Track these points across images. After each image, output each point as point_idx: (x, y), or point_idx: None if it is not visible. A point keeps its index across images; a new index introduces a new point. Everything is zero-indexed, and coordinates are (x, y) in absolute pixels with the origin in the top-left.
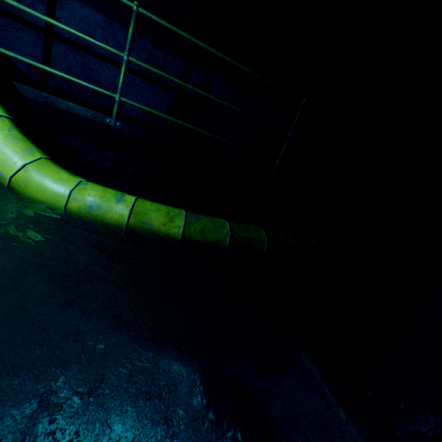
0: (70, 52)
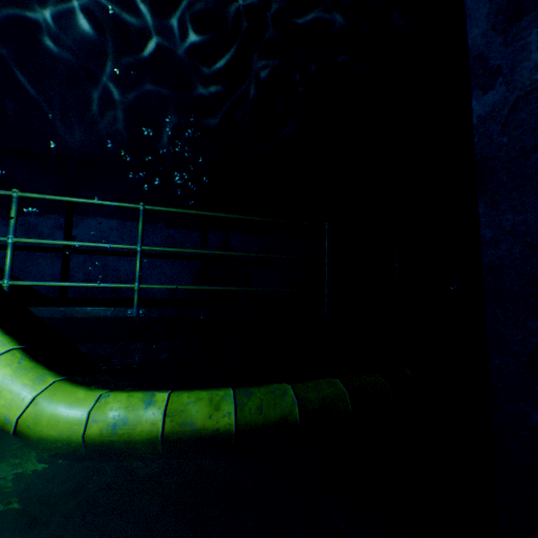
0: (87, 259)
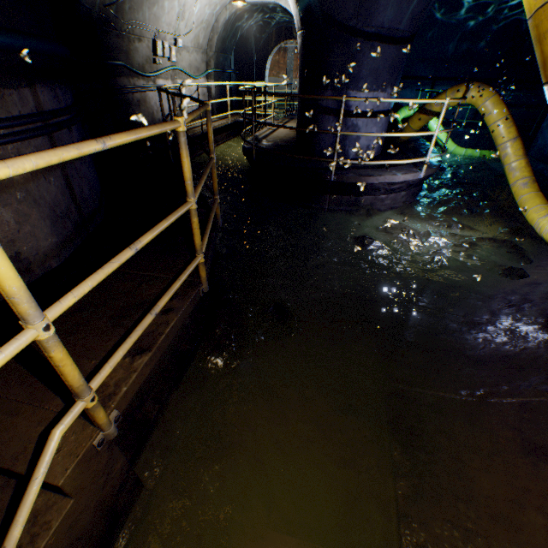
0: None
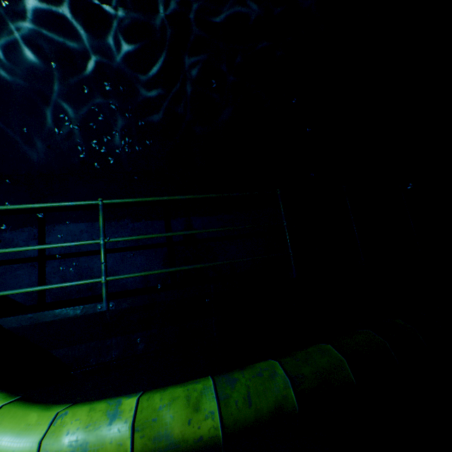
0: (62, 263)
